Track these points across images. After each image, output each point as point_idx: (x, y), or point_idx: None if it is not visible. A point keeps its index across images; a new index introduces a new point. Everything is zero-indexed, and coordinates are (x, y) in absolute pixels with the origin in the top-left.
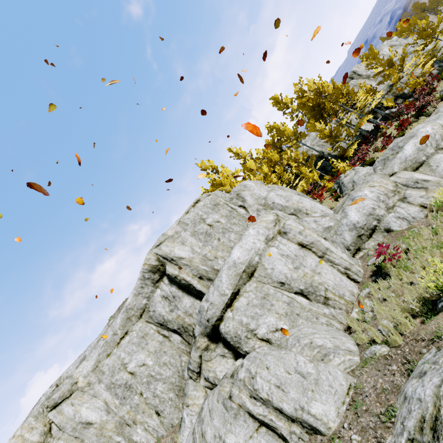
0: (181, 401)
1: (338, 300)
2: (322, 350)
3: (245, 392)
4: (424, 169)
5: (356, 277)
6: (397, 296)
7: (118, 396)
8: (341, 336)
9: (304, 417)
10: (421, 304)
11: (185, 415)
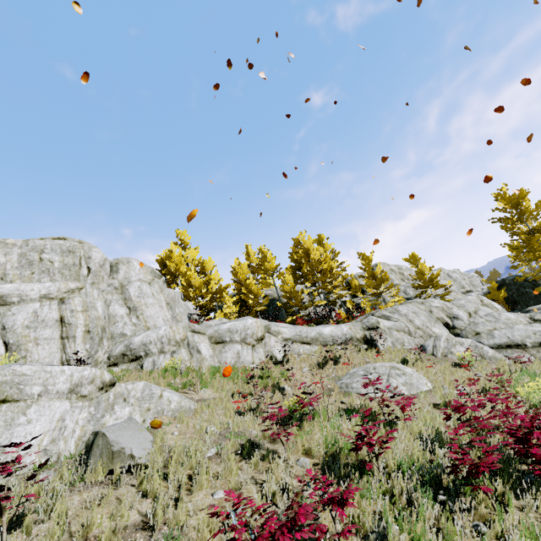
0: None
1: None
2: None
3: None
4: (219, 347)
5: None
6: None
7: None
8: None
9: None
10: None
11: None
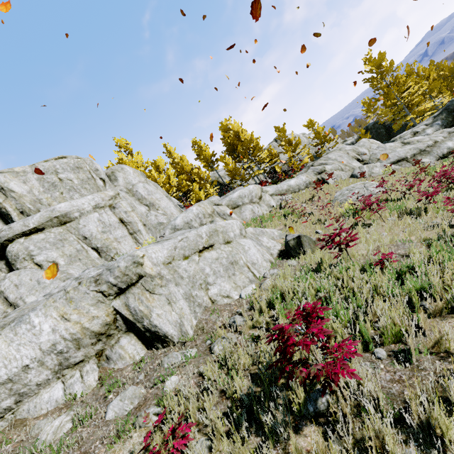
0: None
1: None
2: (68, 275)
3: None
4: (237, 210)
5: None
6: None
7: None
8: None
9: (18, 302)
10: None
11: None
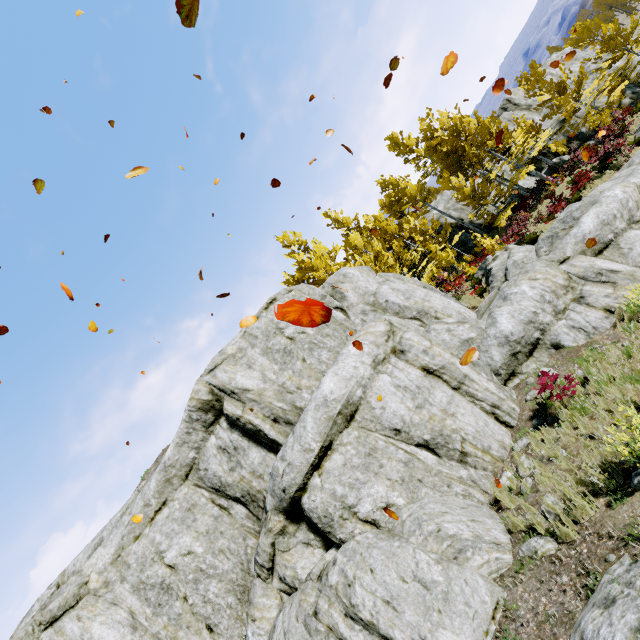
0: (245, 608)
1: (481, 457)
2: (455, 543)
3: (338, 606)
4: (611, 252)
5: (508, 420)
6: (570, 456)
7: (150, 602)
8: (485, 517)
9: None
10: (607, 476)
11: (249, 634)
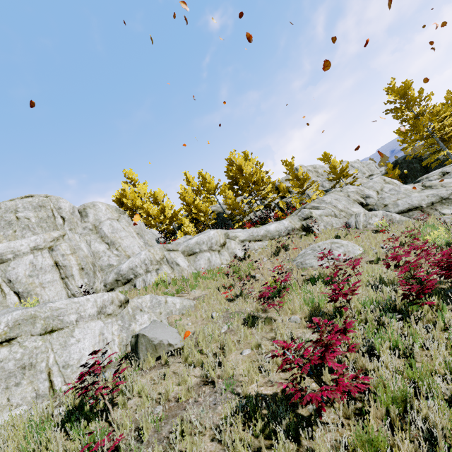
0: None
1: None
2: None
3: None
4: (192, 257)
5: None
6: None
7: None
8: None
9: None
10: None
11: None
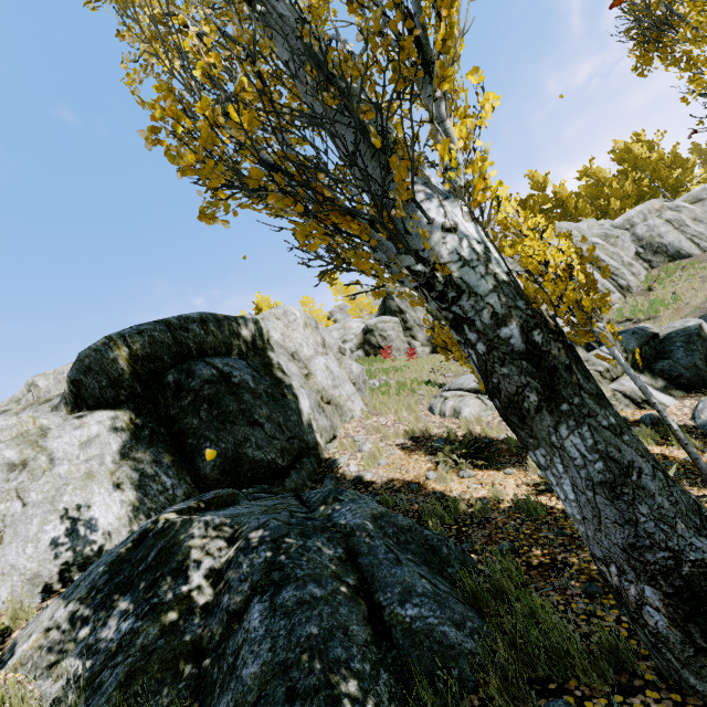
0: None
1: None
2: None
3: None
4: None
5: None
6: None
7: None
8: None
9: None
10: None
11: None
